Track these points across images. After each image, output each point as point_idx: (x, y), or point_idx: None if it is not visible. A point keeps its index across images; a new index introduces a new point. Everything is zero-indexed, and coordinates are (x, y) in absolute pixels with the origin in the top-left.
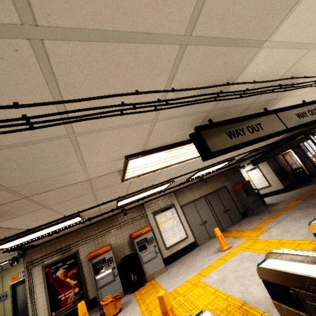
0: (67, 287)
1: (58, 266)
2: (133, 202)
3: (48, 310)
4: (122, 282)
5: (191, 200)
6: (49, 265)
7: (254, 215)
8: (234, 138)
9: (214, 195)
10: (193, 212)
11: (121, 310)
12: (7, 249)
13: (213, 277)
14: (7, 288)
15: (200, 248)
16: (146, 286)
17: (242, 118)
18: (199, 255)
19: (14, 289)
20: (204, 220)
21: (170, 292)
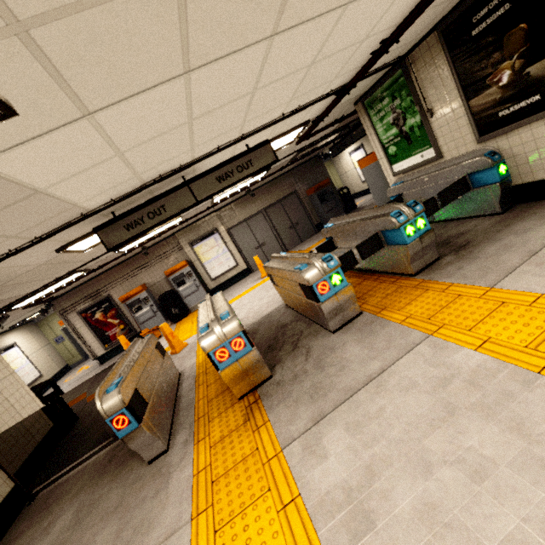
0: (111, 326)
1: (93, 311)
2: (146, 242)
3: (100, 344)
4: (169, 316)
5: (243, 219)
6: (84, 311)
7: None
8: (132, 229)
9: (277, 208)
10: (246, 234)
11: (161, 337)
12: (24, 307)
13: (232, 306)
14: (59, 332)
15: (252, 275)
16: (188, 317)
17: (143, 205)
18: (244, 283)
19: (67, 332)
20: (261, 242)
21: None
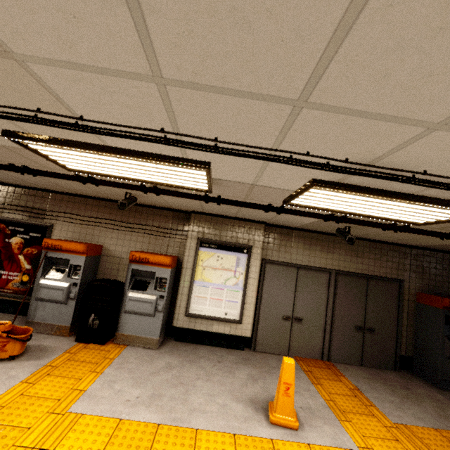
0: (16, 266)
1: (17, 230)
2: (126, 185)
3: None
4: None
5: (296, 262)
6: (7, 222)
7: (432, 383)
8: None
9: (357, 283)
10: (285, 285)
11: (14, 358)
12: None
13: None
14: None
15: (250, 359)
16: (100, 350)
17: None
18: (228, 374)
19: None
20: (299, 315)
21: (73, 410)
